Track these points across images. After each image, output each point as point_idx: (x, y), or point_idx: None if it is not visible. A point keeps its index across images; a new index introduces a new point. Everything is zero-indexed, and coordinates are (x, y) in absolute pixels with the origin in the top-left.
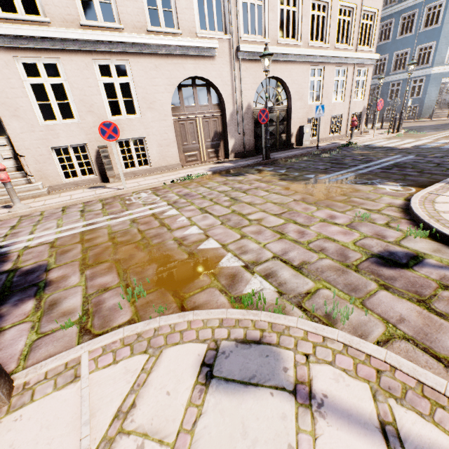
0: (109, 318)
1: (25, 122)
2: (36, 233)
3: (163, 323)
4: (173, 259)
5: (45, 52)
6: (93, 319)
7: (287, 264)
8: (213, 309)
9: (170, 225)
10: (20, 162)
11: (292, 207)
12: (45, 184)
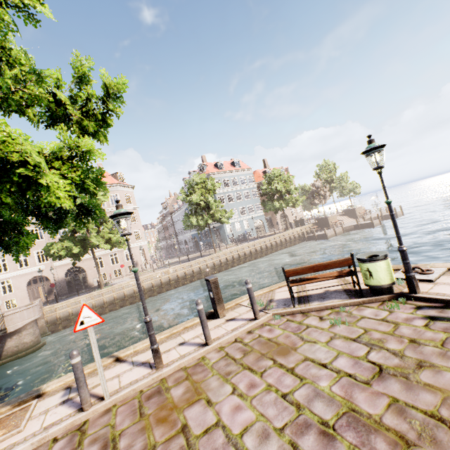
0: None
1: None
2: None
3: None
4: None
5: None
6: None
7: None
8: None
9: None
10: None
11: None
12: None
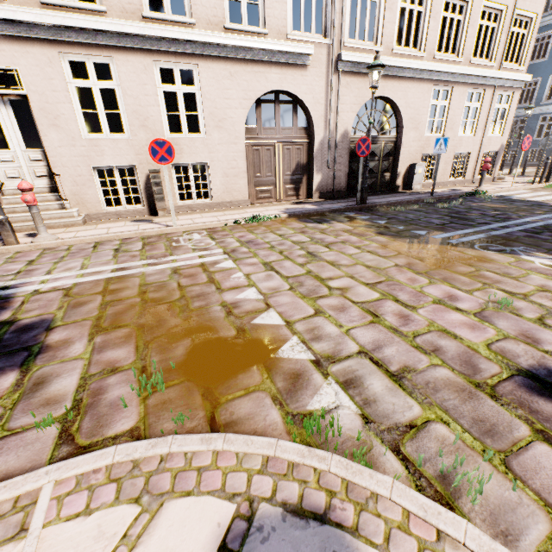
0: (105, 419)
1: (65, 133)
2: (54, 274)
3: (175, 448)
4: (215, 334)
5: (96, 49)
6: (83, 418)
7: (381, 367)
8: (256, 436)
9: (220, 282)
10: (55, 182)
11: (393, 275)
12: (81, 211)
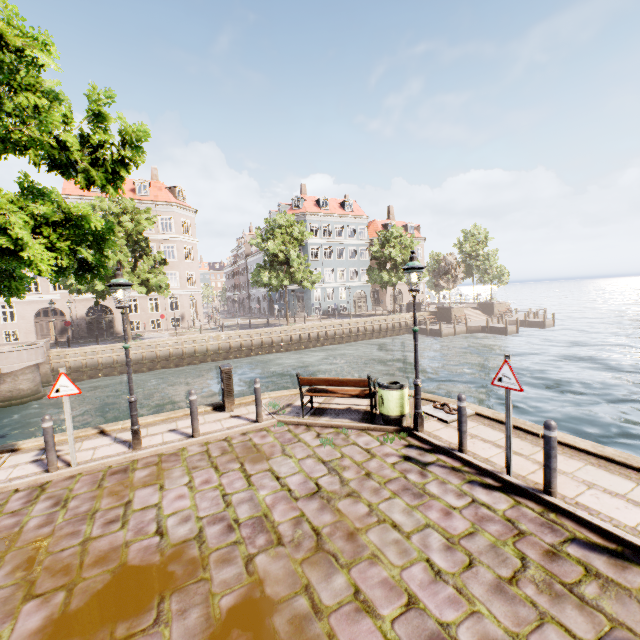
0: None
1: None
2: None
3: None
4: None
5: None
6: None
7: None
8: None
9: None
10: None
11: None
12: None
